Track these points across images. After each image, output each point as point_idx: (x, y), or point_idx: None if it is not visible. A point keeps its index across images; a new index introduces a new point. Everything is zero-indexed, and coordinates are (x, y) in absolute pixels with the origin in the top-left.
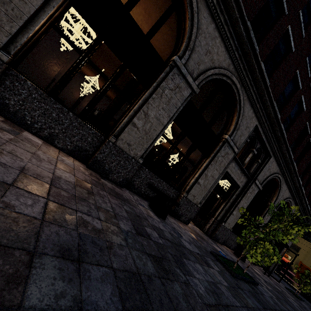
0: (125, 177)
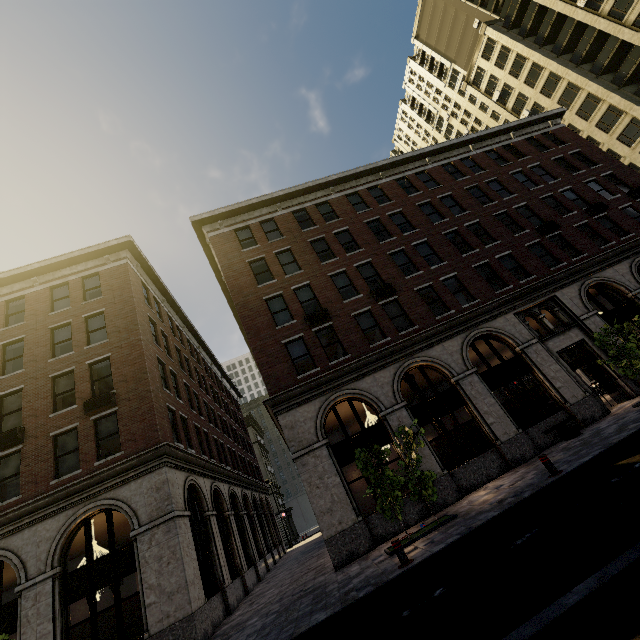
0: (530, 447)
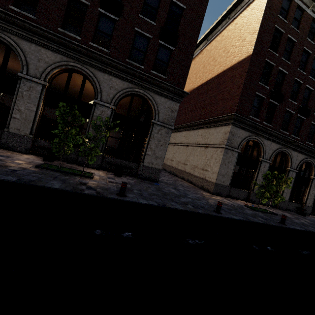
0: (286, 207)
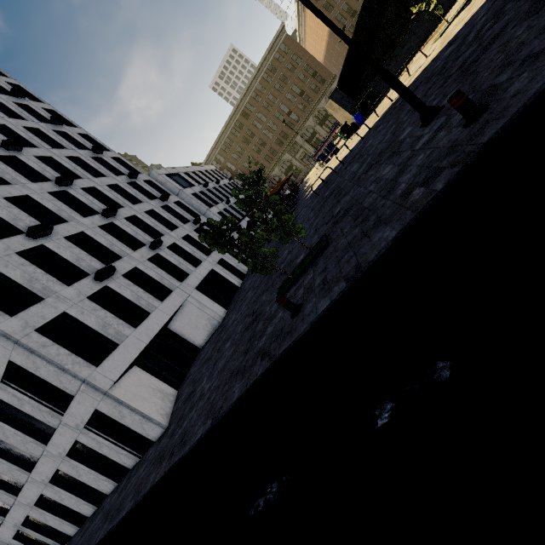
0: None
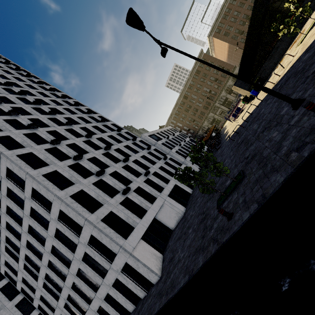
0: None
